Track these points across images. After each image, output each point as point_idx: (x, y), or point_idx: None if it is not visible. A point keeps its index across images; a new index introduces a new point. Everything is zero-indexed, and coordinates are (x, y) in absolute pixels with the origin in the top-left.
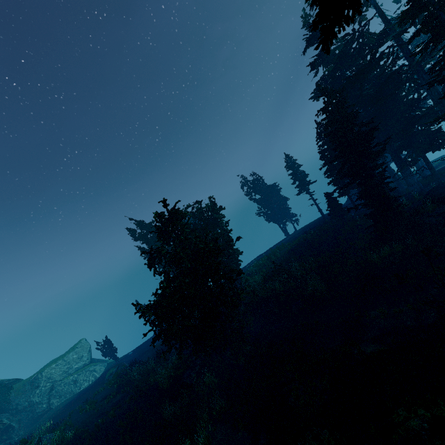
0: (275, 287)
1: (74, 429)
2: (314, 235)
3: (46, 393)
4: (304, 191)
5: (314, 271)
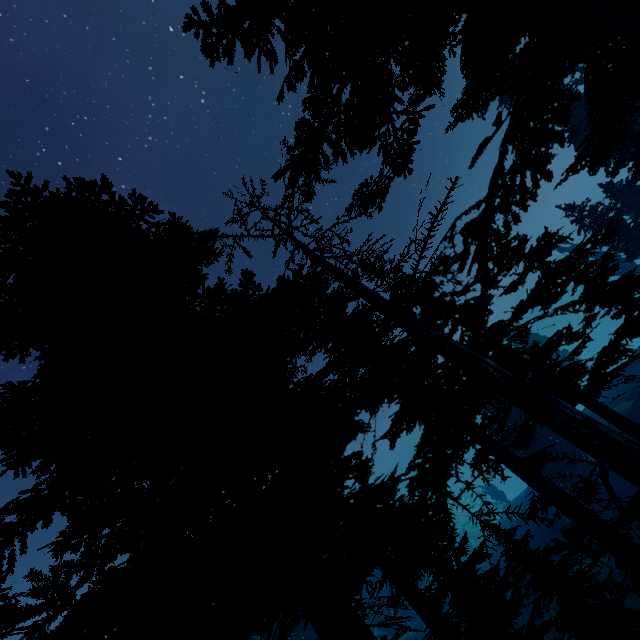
0: None
1: (495, 560)
2: None
3: (461, 535)
4: None
5: None
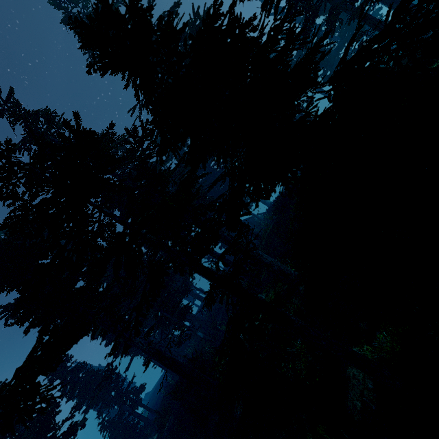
0: None
1: None
2: None
3: None
4: None
5: None
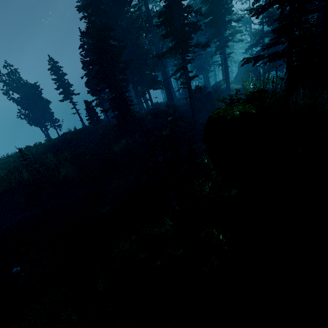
0: (23, 178)
1: None
2: (73, 135)
3: None
4: (68, 99)
5: (69, 161)
